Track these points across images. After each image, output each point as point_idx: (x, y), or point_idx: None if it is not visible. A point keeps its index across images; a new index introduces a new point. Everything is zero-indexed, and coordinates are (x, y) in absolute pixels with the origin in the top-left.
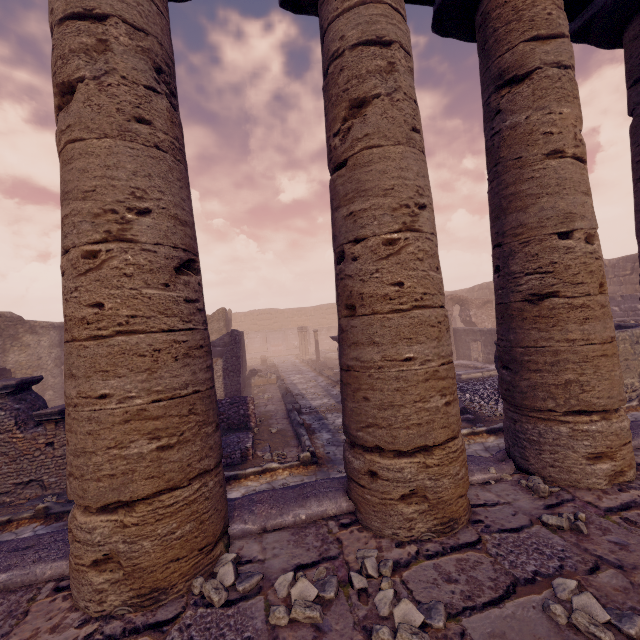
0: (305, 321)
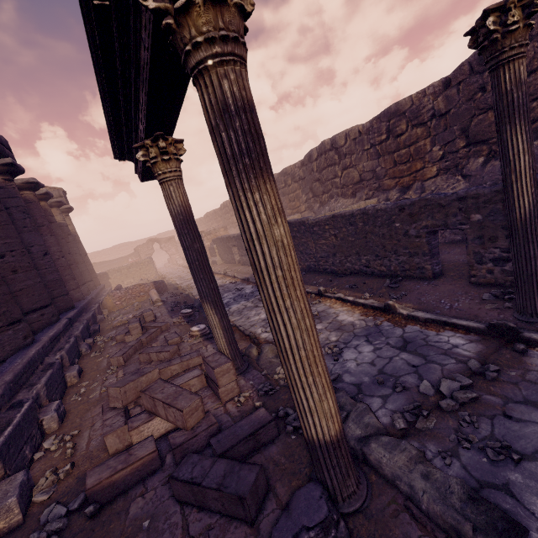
0: (106, 258)
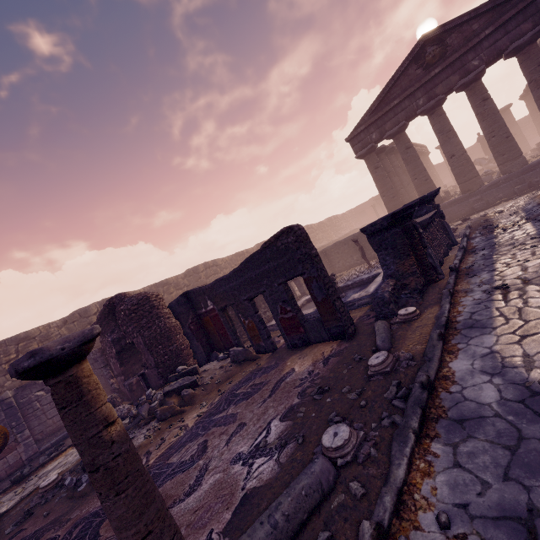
0: None
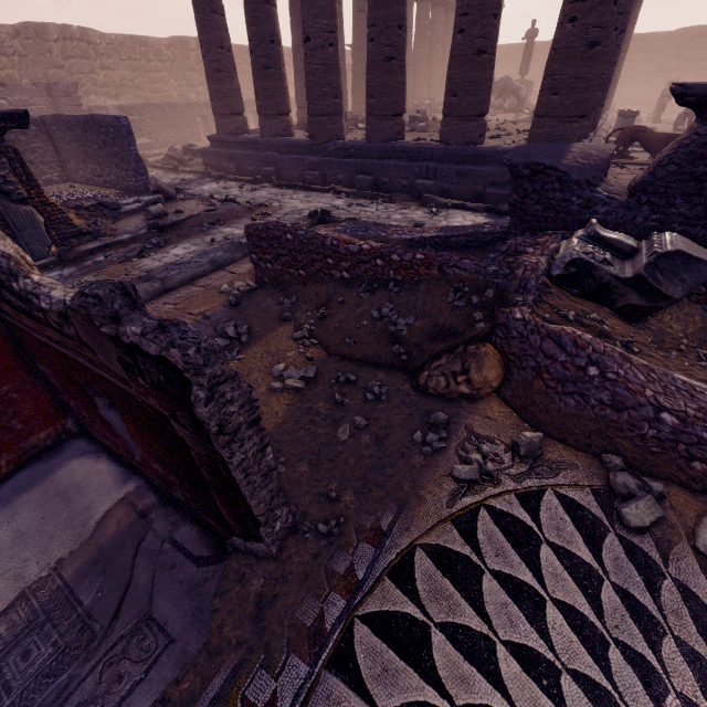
0: None
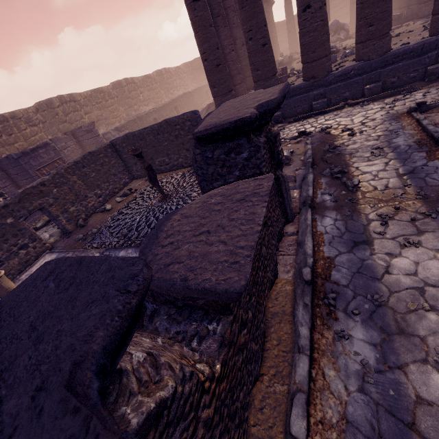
0: None
